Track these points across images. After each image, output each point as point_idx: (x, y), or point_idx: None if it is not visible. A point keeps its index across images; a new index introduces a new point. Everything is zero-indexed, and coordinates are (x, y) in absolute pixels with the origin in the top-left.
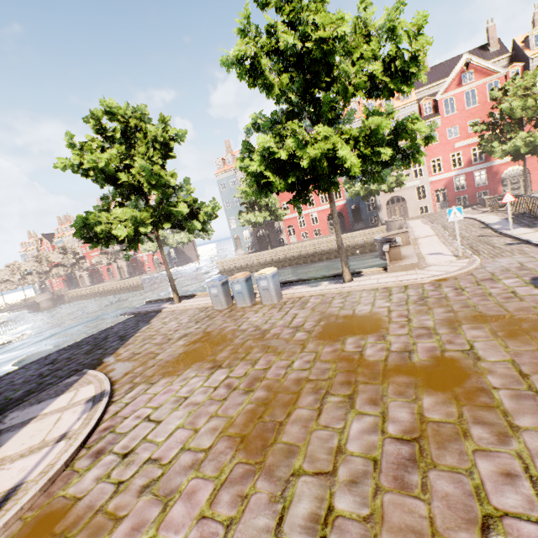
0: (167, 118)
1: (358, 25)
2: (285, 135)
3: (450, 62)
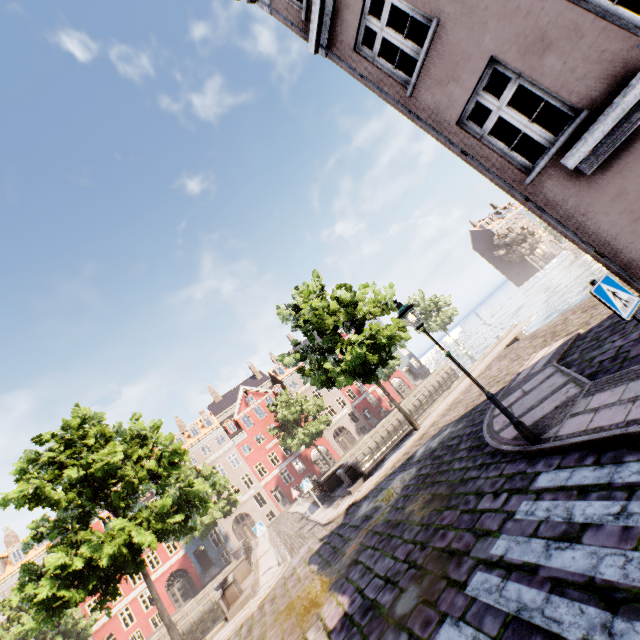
0: None
1: (133, 433)
2: (79, 540)
3: (236, 390)
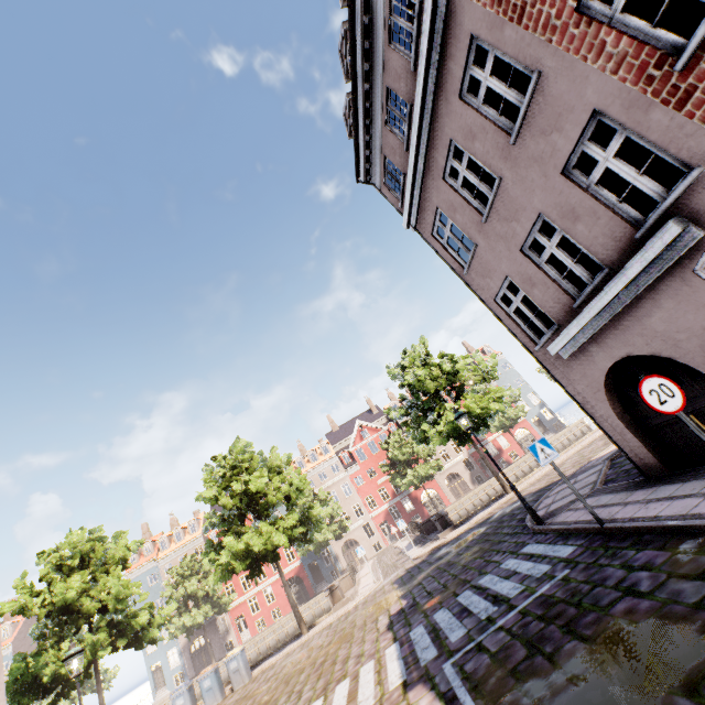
0: (126, 532)
1: (272, 461)
2: (240, 531)
3: (352, 422)
